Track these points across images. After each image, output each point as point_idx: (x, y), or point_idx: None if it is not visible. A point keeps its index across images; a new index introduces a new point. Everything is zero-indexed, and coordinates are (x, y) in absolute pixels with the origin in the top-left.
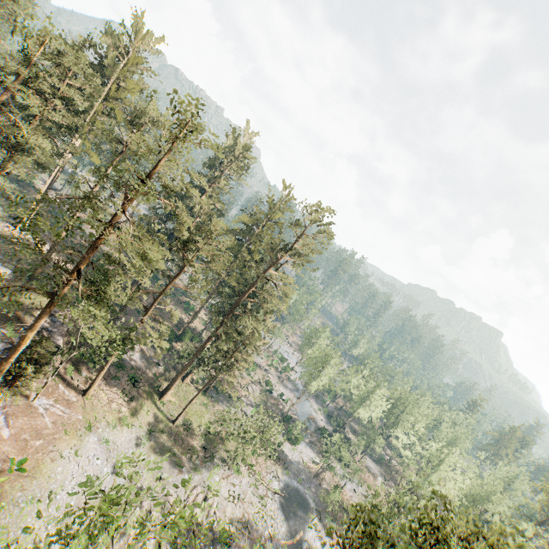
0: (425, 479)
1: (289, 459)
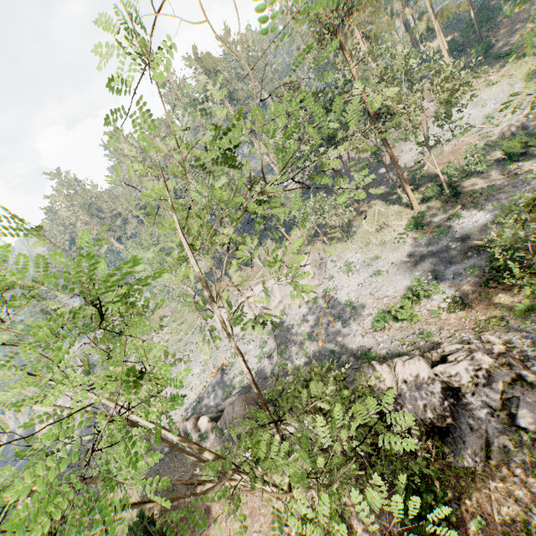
0: None
1: None
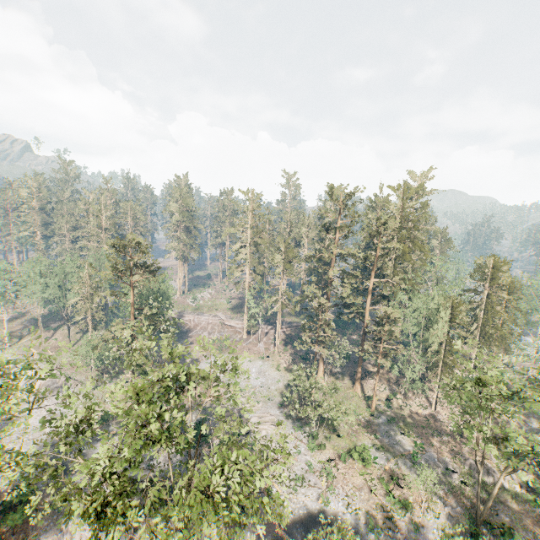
0: None
1: None
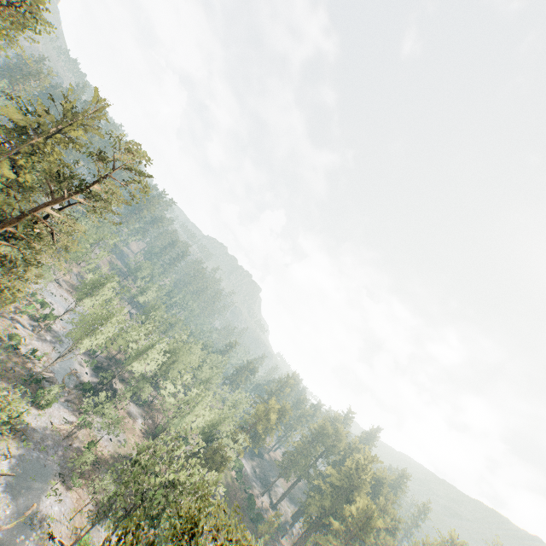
0: (182, 419)
1: (32, 427)
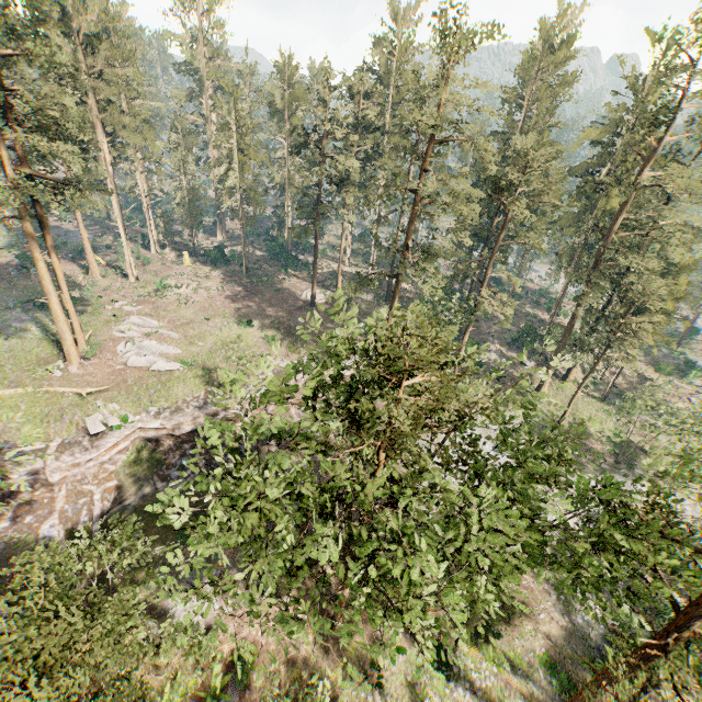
0: None
1: None
